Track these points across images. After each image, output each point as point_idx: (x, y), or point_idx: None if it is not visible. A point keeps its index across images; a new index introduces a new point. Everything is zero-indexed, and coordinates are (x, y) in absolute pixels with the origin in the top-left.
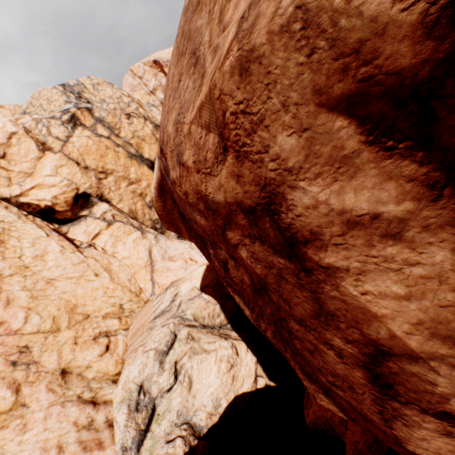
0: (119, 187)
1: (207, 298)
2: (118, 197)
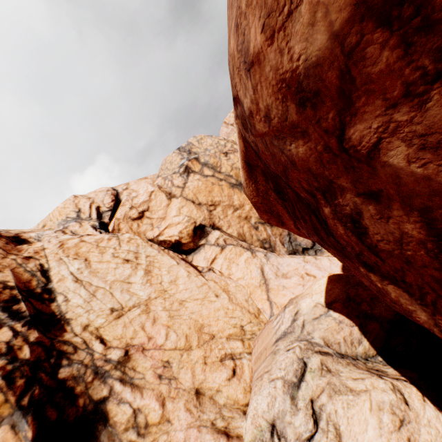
0: (226, 215)
1: (338, 317)
2: (226, 223)
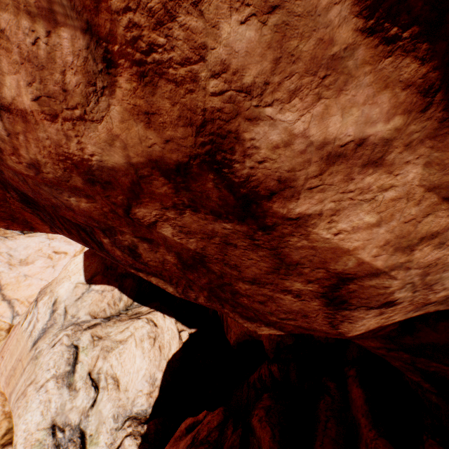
0: None
1: (101, 288)
2: None
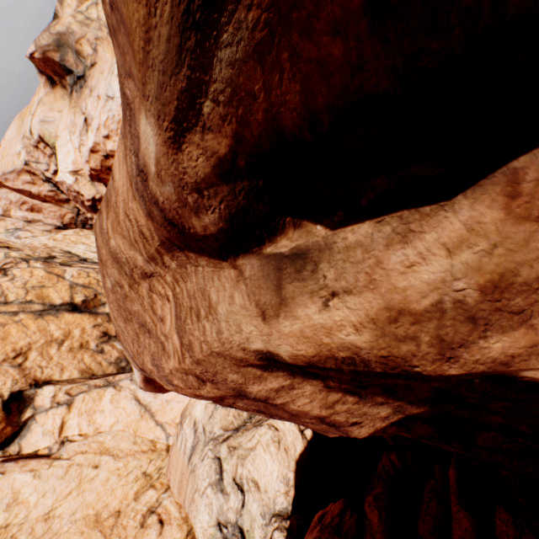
0: (49, 357)
1: None
2: (57, 368)
